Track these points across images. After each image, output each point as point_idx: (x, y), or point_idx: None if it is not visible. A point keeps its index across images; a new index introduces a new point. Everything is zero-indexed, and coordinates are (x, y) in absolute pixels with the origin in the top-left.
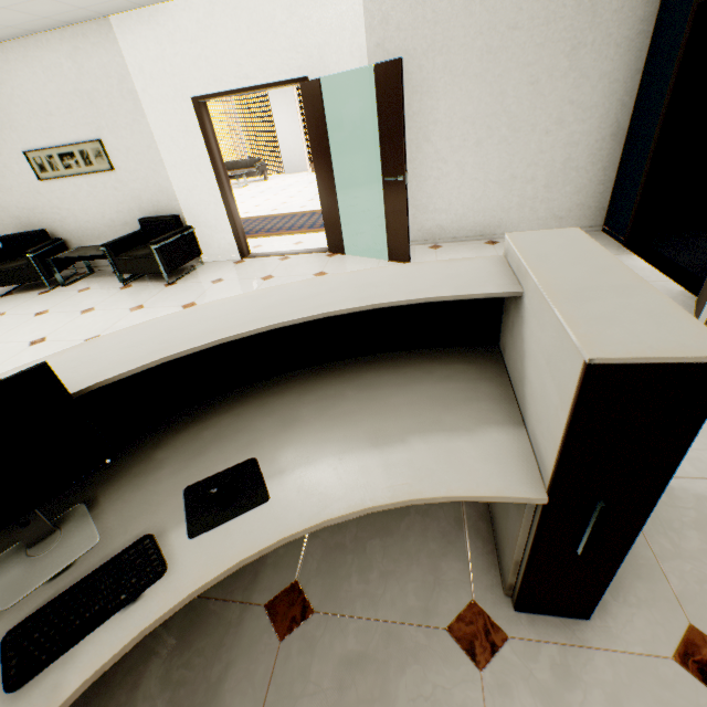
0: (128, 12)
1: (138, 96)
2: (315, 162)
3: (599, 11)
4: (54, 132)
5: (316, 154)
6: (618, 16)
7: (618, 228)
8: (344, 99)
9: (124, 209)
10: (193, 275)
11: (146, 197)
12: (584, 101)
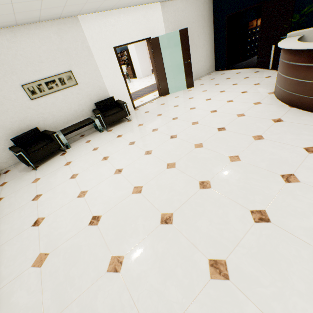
0: (86, 14)
1: (90, 48)
2: (156, 65)
3: (205, 19)
4: (43, 71)
5: (157, 61)
6: (208, 20)
7: (221, 68)
8: (160, 44)
9: (82, 103)
10: (130, 117)
11: (93, 94)
12: (206, 40)
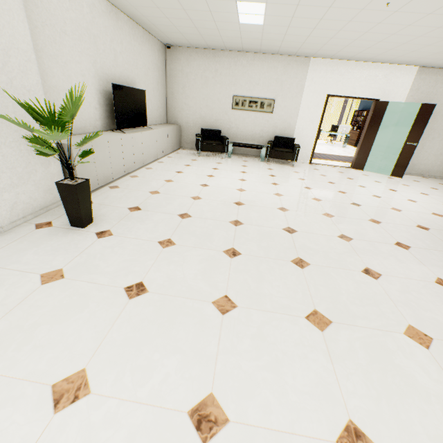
0: (320, 58)
1: (304, 88)
2: (367, 131)
3: None
4: (254, 91)
5: (370, 128)
6: None
7: None
8: (389, 111)
9: (265, 130)
10: (297, 165)
11: (279, 127)
12: None
